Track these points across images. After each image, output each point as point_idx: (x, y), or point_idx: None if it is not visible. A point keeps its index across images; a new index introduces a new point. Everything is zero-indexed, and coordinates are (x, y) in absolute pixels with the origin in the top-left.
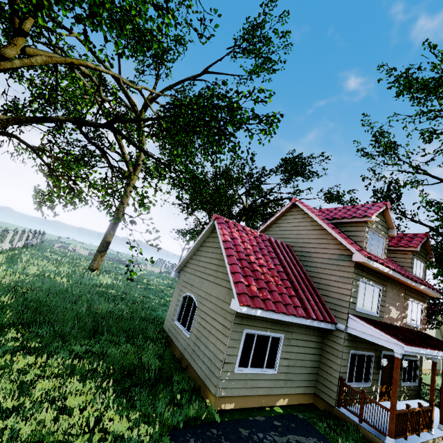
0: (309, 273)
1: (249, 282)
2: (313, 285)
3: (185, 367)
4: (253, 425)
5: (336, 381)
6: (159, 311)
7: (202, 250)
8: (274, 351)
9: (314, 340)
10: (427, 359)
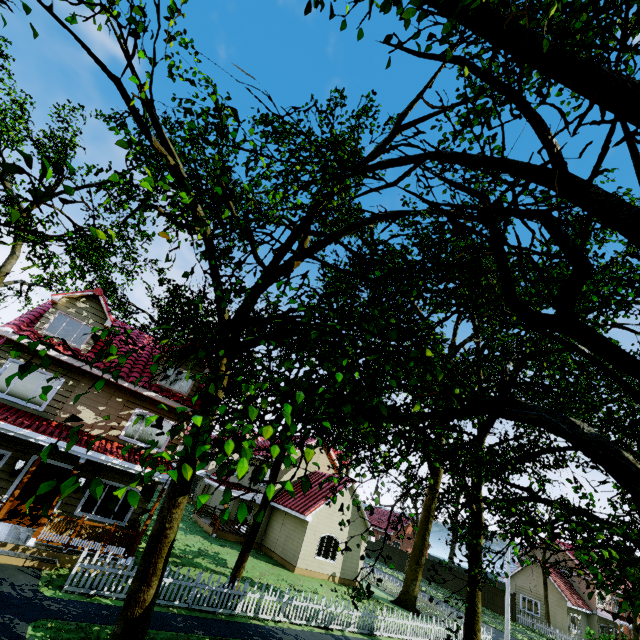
0: None
1: None
2: None
3: None
4: None
5: None
6: None
7: None
8: None
9: None
10: (324, 557)
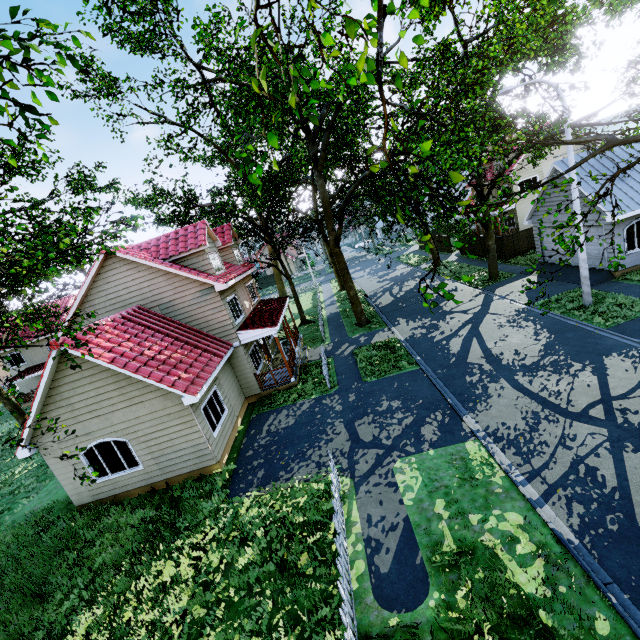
0: (184, 321)
1: (177, 375)
2: (196, 329)
3: (166, 485)
4: (248, 446)
5: (254, 378)
6: (6, 519)
7: (63, 392)
8: (219, 401)
9: (227, 368)
10: None
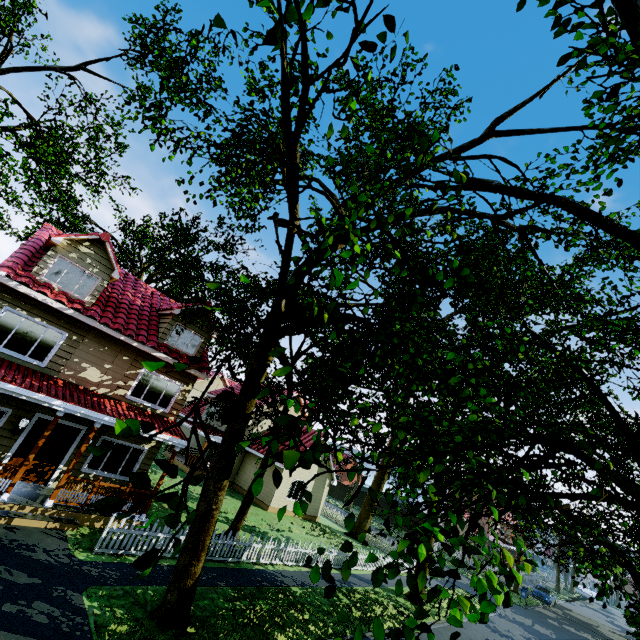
0: None
1: None
2: None
3: None
4: None
5: None
6: None
7: None
8: None
9: None
10: (293, 498)
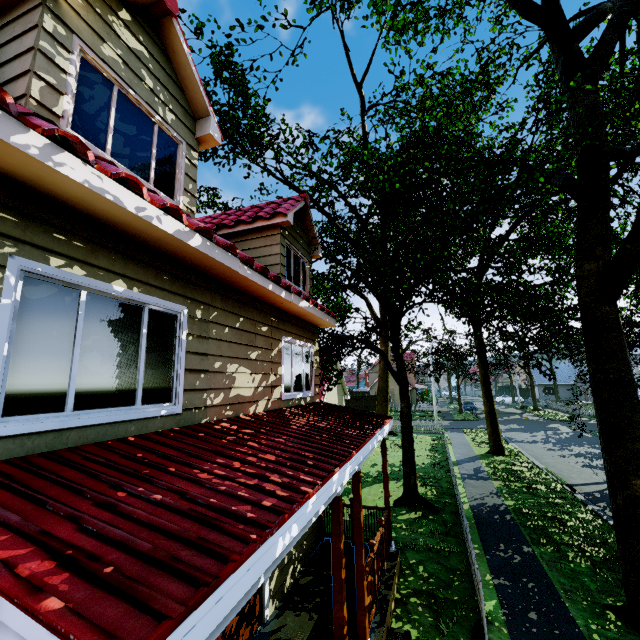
0: None
1: None
2: None
3: None
4: None
5: None
6: None
7: None
8: None
9: None
10: None
